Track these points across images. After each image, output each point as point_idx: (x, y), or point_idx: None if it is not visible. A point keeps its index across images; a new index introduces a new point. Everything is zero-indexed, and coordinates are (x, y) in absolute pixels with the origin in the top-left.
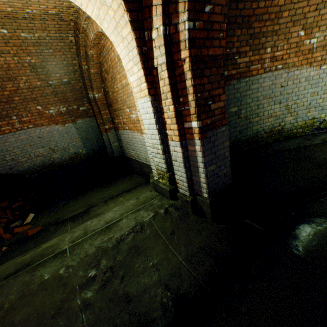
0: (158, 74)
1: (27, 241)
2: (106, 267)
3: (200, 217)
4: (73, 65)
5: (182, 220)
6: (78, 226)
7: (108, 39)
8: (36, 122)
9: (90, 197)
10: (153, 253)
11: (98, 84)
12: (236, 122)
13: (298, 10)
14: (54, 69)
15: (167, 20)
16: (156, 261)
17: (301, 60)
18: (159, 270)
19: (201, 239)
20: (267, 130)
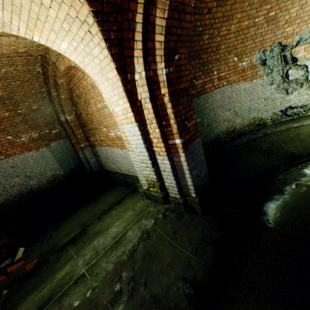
0: (142, 105)
1: (29, 277)
2: (128, 278)
3: (192, 214)
4: (41, 92)
5: (179, 220)
6: (86, 248)
7: (78, 69)
8: (7, 153)
9: (80, 216)
10: (164, 254)
11: (69, 107)
12: (202, 130)
13: (230, 44)
14: (23, 99)
15: (147, 67)
16: (169, 260)
17: (238, 77)
18: (174, 267)
19: (198, 232)
20: (224, 131)
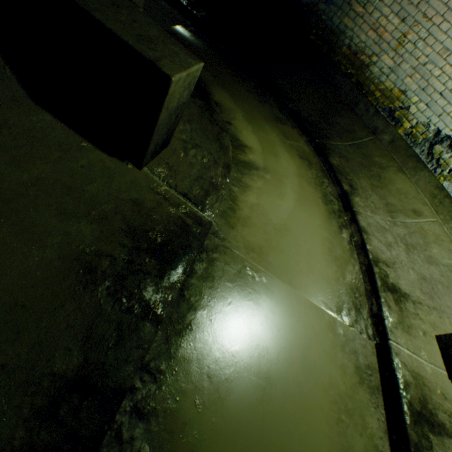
0: None
1: None
2: None
3: None
4: None
5: None
6: None
7: None
8: None
9: None
10: None
11: None
12: None
13: None
14: None
15: None
16: None
17: None
18: None
19: None
20: (354, 46)
